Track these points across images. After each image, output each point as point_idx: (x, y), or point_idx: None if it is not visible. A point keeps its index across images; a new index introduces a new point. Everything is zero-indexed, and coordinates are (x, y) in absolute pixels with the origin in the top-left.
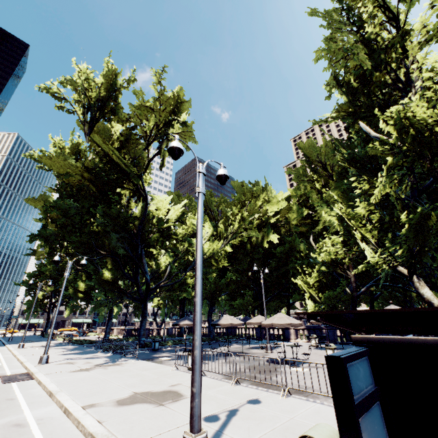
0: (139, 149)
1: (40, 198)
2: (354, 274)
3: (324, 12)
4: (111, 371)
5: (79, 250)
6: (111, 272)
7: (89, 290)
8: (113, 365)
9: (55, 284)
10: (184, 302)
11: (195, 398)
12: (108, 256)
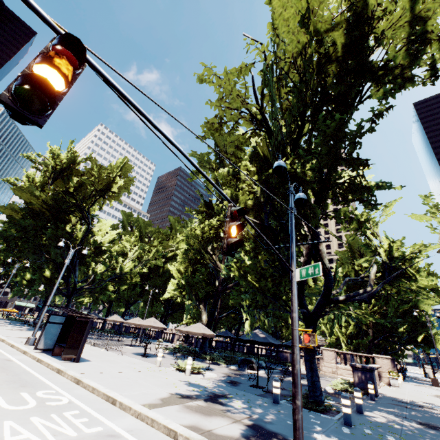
0: (90, 191)
1: (9, 206)
2: (221, 303)
3: (200, 154)
4: (25, 332)
5: (31, 250)
6: (50, 272)
7: (33, 280)
8: (28, 331)
9: (6, 267)
10: (112, 302)
11: (36, 328)
12: (50, 260)
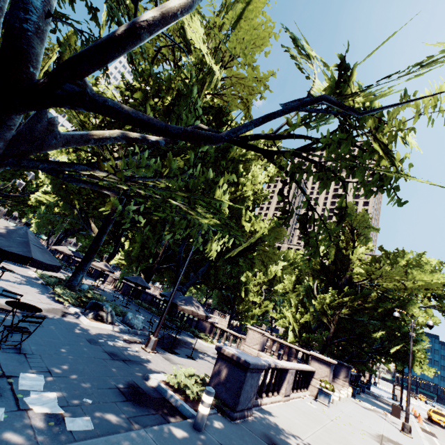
0: None
1: None
2: (164, 251)
3: None
4: None
5: None
6: None
7: None
8: None
9: None
10: None
11: None
12: None
